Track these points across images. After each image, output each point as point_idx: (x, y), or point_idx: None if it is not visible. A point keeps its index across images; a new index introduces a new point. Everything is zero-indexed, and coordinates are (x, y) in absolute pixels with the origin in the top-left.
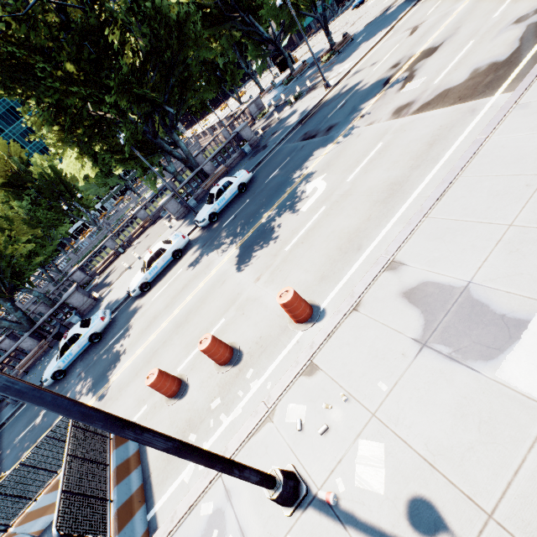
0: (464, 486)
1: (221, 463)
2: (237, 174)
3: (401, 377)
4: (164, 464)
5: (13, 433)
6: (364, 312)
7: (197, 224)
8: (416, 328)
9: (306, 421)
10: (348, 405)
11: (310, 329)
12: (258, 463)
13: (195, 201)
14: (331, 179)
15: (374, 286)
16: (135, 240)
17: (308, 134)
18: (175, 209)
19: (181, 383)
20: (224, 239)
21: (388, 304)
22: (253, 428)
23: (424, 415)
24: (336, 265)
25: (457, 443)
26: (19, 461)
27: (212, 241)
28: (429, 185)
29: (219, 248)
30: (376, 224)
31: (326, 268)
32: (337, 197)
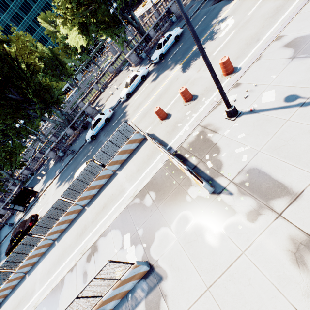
0: (308, 86)
1: (220, 83)
2: (174, 30)
3: (282, 71)
4: (168, 136)
5: (78, 161)
6: (263, 59)
7: (152, 62)
8: (290, 54)
9: (237, 98)
10: (257, 87)
11: (233, 76)
12: (216, 116)
13: (145, 54)
14: (237, 18)
15: (268, 49)
16: (108, 84)
17: (217, 0)
18: (134, 59)
19: (167, 114)
20: (171, 64)
21: (275, 52)
22: (211, 109)
23: (293, 76)
24: (245, 50)
25: (306, 77)
26: (109, 139)
27: (163, 67)
28: (300, 1)
29: (169, 68)
30: (267, 27)
31: (239, 53)
32: (242, 24)
